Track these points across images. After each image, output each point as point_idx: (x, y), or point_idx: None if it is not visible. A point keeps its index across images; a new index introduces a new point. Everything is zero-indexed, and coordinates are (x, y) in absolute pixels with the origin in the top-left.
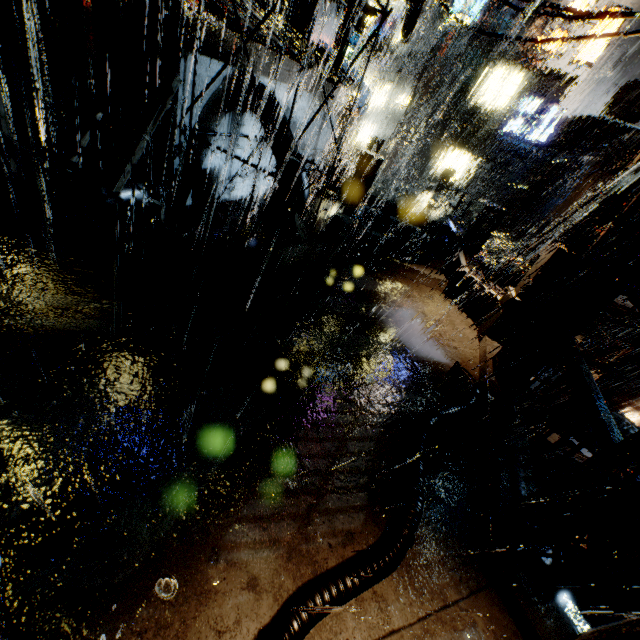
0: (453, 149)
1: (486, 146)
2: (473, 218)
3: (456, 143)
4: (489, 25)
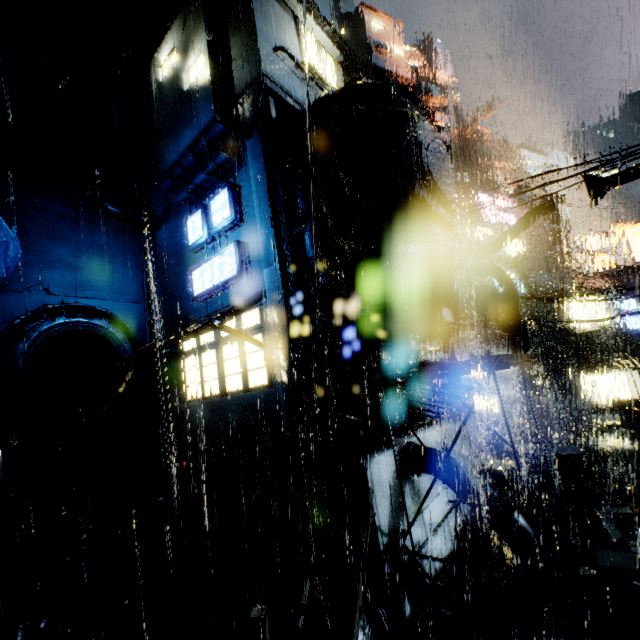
0: (594, 377)
1: (626, 357)
2: None
3: (592, 371)
4: (535, 289)
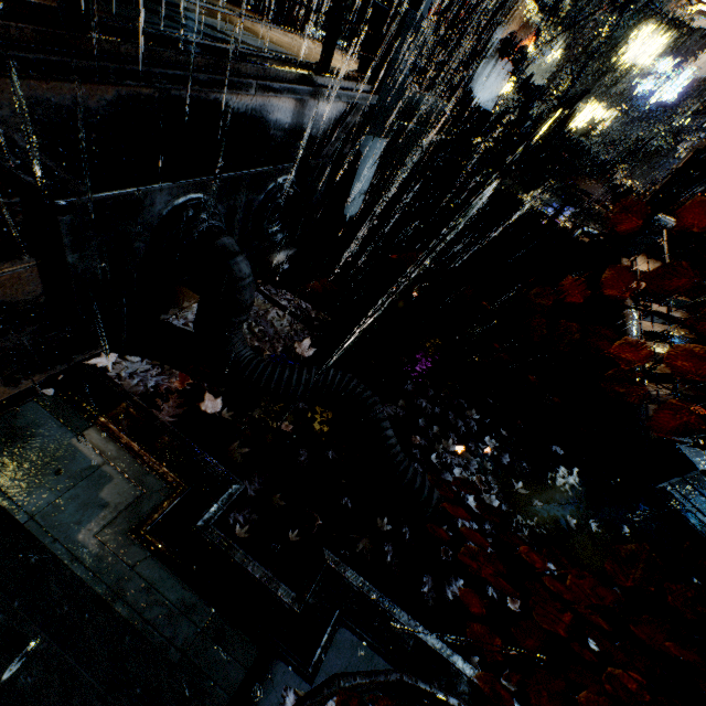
0: (594, 102)
1: (623, 101)
2: (631, 147)
3: (598, 96)
4: None
